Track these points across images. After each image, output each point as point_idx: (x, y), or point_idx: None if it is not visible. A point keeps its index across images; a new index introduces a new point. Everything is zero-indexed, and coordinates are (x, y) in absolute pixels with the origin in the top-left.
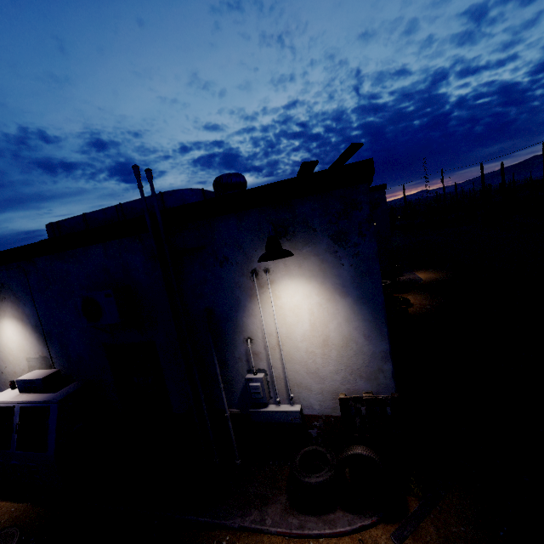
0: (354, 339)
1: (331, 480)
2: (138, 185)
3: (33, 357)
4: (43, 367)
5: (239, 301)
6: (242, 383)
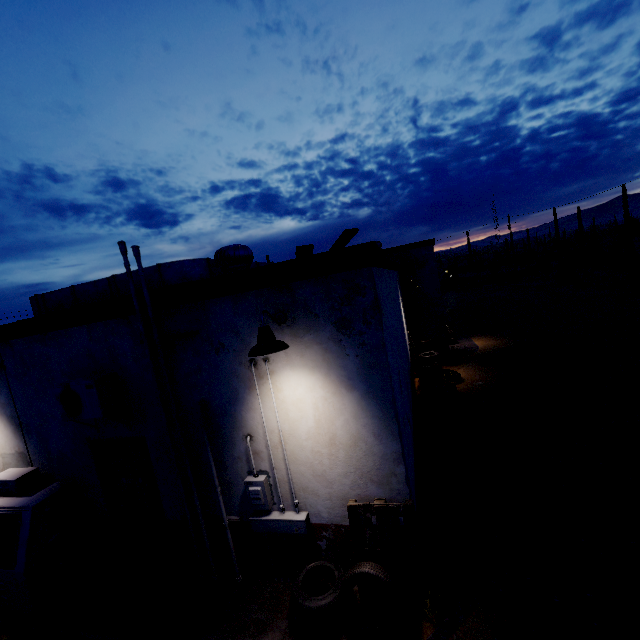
0: (363, 438)
1: (336, 604)
2: (125, 263)
3: (9, 453)
4: (20, 465)
5: (237, 393)
6: (242, 486)
